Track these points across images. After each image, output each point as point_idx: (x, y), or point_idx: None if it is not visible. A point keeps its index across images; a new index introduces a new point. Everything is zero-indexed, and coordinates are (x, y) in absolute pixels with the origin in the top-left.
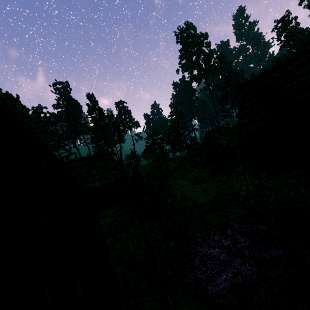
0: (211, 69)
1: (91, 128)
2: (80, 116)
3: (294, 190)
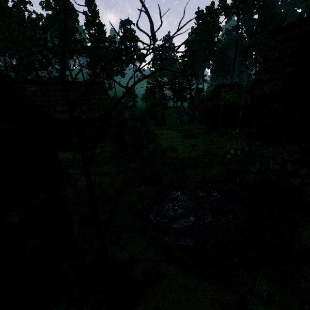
0: (250, 0)
1: (88, 49)
2: (74, 27)
3: (280, 165)
